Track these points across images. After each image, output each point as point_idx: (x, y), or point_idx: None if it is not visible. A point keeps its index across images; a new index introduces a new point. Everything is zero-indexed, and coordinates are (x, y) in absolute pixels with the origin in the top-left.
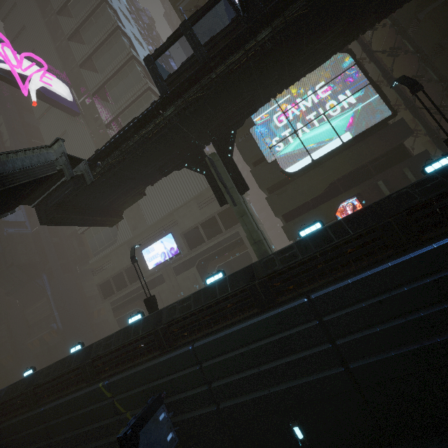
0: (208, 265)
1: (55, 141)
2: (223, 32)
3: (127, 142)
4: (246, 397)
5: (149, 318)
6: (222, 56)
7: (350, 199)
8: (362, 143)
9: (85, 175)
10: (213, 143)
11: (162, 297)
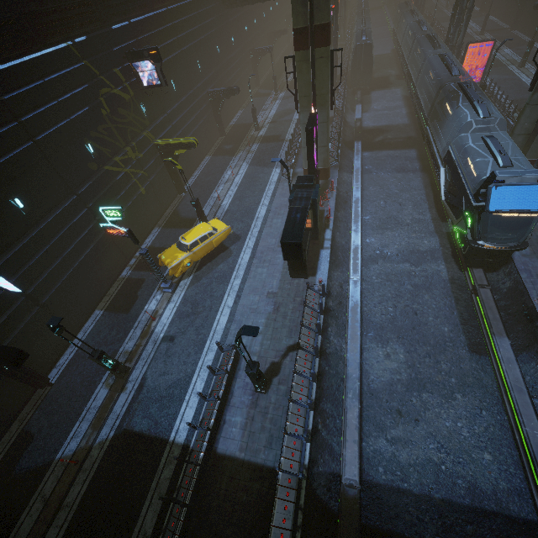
0: None
1: None
2: None
3: None
4: None
5: None
6: None
7: None
8: None
9: None
10: None
11: None
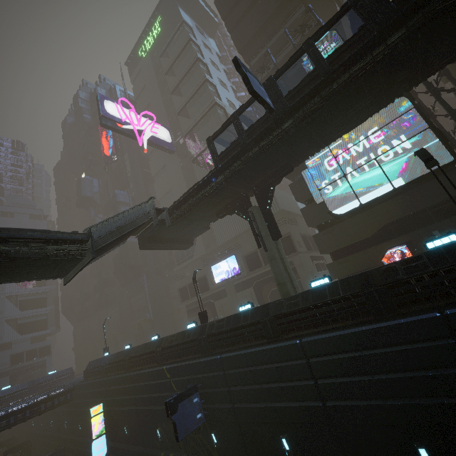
0: (264, 288)
1: (150, 198)
2: (259, 122)
3: (192, 198)
4: (251, 405)
5: (197, 328)
6: (257, 141)
7: (399, 246)
8: (417, 189)
9: (165, 220)
10: (255, 196)
11: (224, 308)
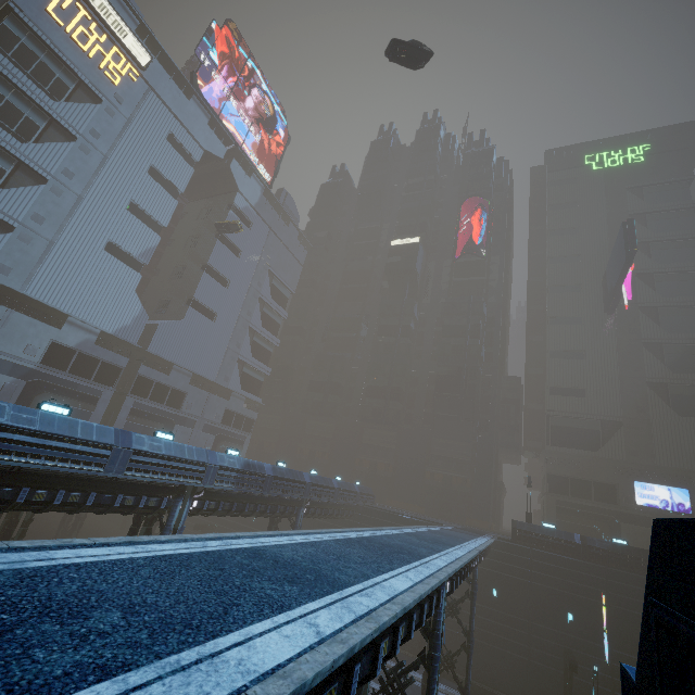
0: None
1: None
2: None
3: None
4: None
5: None
6: None
7: None
8: None
9: None
10: None
11: (639, 539)
